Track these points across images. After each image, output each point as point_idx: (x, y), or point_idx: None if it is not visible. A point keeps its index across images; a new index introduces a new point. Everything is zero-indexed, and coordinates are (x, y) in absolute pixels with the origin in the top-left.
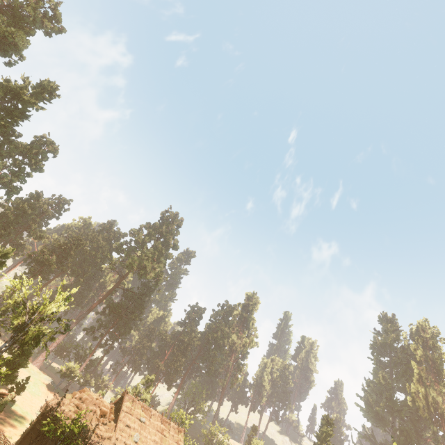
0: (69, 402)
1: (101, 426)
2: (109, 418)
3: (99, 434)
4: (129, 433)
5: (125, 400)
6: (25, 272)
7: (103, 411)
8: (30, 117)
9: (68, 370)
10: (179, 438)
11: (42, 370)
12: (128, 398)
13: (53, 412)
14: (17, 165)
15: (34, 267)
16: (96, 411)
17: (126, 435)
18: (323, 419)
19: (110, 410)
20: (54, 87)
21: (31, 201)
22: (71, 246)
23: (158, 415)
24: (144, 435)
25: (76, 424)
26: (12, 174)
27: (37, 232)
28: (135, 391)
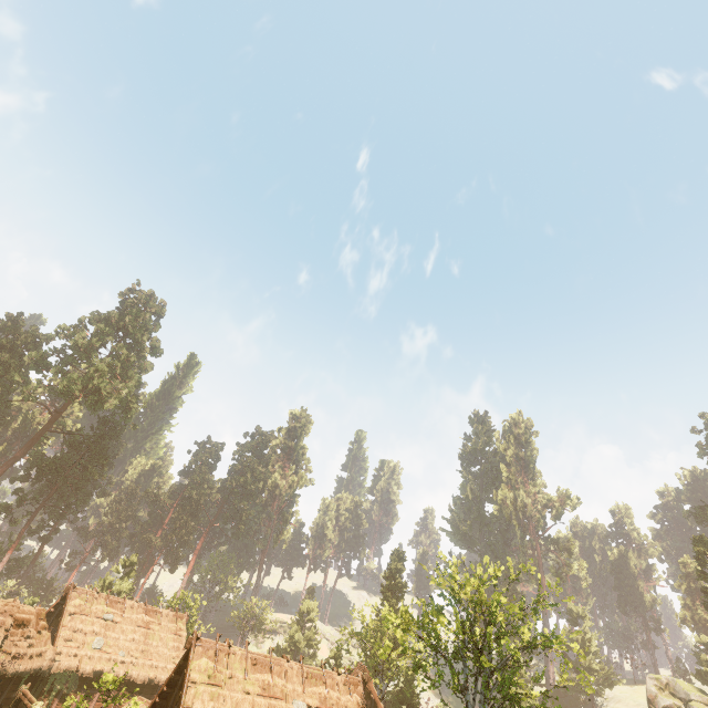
0: None
1: (19, 642)
2: (37, 627)
3: (18, 653)
4: (84, 640)
5: (72, 598)
6: None
7: (22, 620)
8: None
9: None
10: (179, 627)
11: None
12: (78, 593)
13: None
14: None
15: None
16: (6, 623)
17: (78, 644)
18: (393, 555)
19: (38, 616)
20: None
21: None
22: None
23: (138, 605)
24: (113, 637)
25: None
26: None
27: None
28: (102, 584)
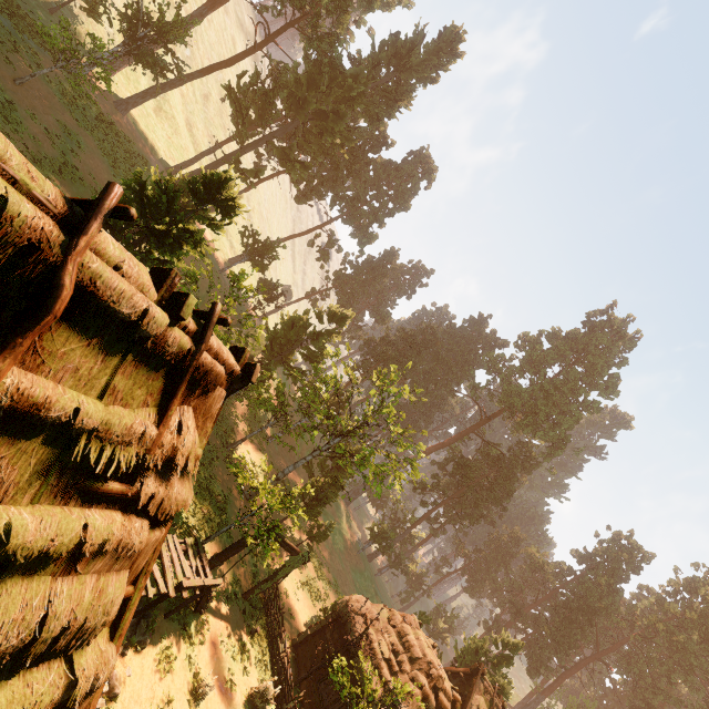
0: (381, 626)
1: None
2: None
3: None
4: None
5: (476, 688)
6: (358, 364)
7: (441, 705)
8: (411, 105)
9: (380, 534)
10: None
11: (350, 511)
12: (484, 687)
13: (353, 629)
14: (378, 198)
15: (369, 361)
16: (429, 698)
17: None
18: None
19: (452, 705)
20: (459, 37)
21: (383, 263)
22: (421, 341)
23: None
24: None
25: (390, 708)
26: (370, 211)
27: (381, 311)
28: (478, 647)
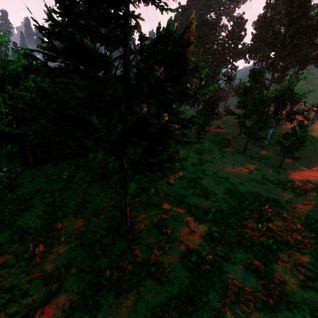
0: None
1: None
2: None
3: None
4: None
5: None
6: None
7: None
8: None
9: None
10: None
11: None
12: None
13: None
14: None
15: None
16: None
17: None
18: None
19: None
20: None
21: None
22: None
23: None
24: None
25: None
26: None
27: None
28: None
